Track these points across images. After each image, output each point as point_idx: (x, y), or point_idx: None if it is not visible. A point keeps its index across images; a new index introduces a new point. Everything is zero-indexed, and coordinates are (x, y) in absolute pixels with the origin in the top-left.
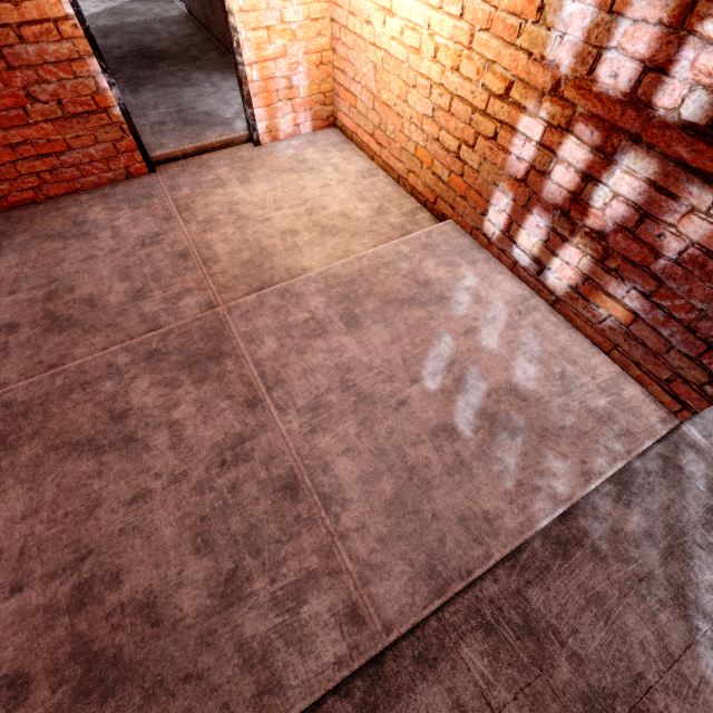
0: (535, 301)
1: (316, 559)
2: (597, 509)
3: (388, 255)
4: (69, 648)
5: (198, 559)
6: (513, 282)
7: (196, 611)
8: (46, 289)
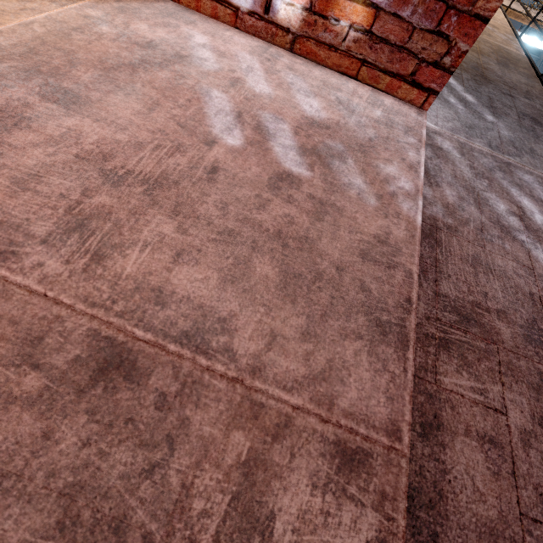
0: (274, 49)
1: (242, 436)
2: (427, 197)
3: (72, 19)
4: None
5: None
6: (243, 36)
7: None
8: None
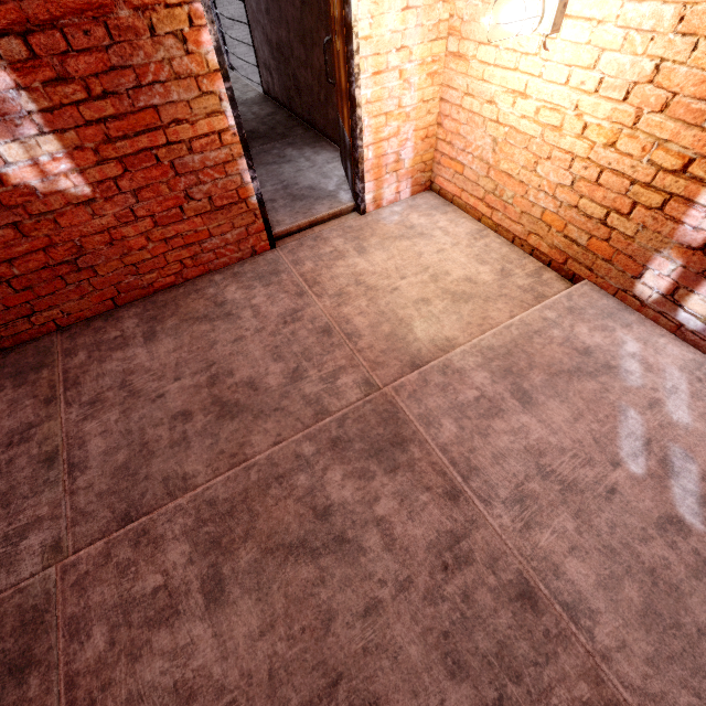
0: None
1: (586, 687)
2: None
3: (535, 322)
4: None
5: (456, 686)
6: (678, 345)
7: None
8: (207, 373)
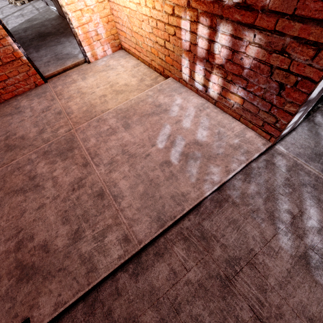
0: (207, 104)
1: (111, 220)
2: (235, 186)
3: (143, 97)
4: (15, 265)
5: (64, 226)
6: (197, 98)
7: (63, 245)
8: (5, 135)
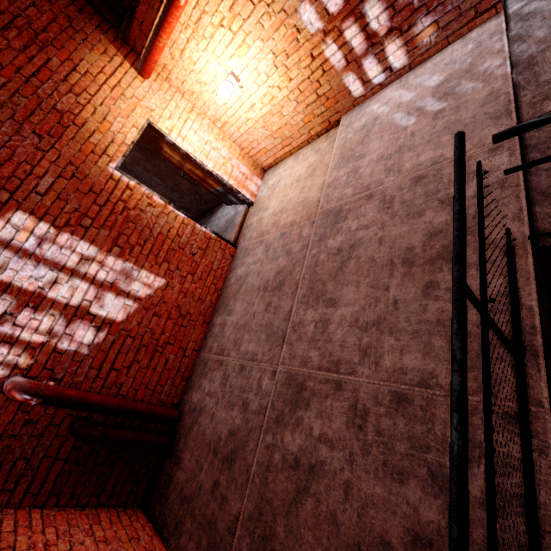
0: (403, 78)
1: None
2: (522, 51)
3: (340, 143)
4: (428, 266)
5: (424, 216)
6: (388, 88)
7: (447, 216)
8: (260, 291)
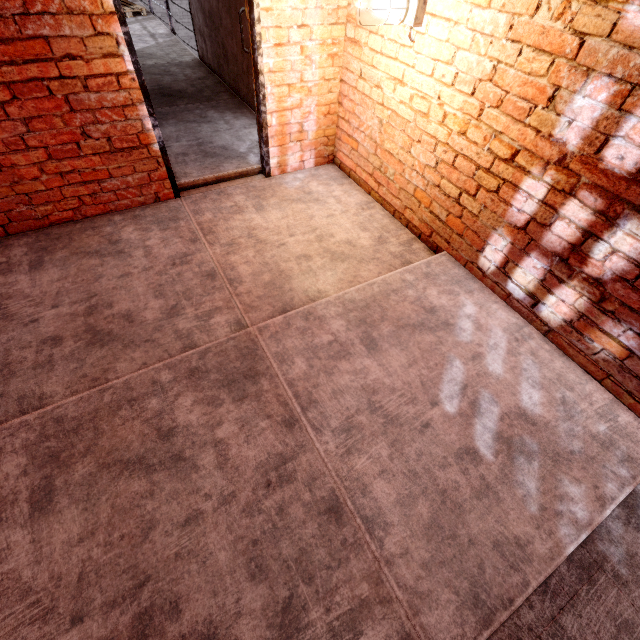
0: (528, 329)
1: (367, 587)
2: (611, 533)
3: (395, 283)
4: None
5: (254, 586)
6: (506, 311)
7: None
8: (86, 303)
